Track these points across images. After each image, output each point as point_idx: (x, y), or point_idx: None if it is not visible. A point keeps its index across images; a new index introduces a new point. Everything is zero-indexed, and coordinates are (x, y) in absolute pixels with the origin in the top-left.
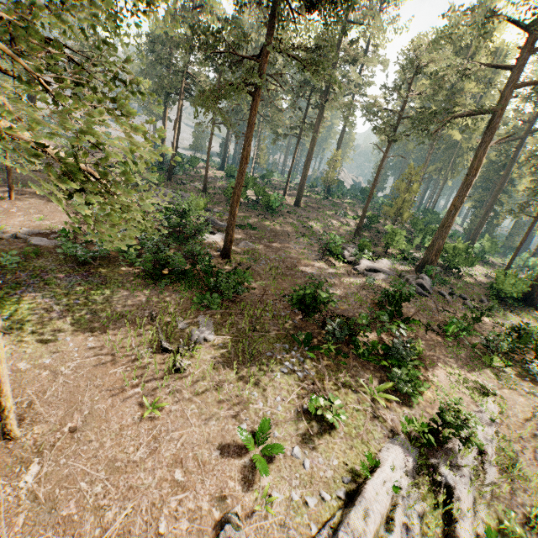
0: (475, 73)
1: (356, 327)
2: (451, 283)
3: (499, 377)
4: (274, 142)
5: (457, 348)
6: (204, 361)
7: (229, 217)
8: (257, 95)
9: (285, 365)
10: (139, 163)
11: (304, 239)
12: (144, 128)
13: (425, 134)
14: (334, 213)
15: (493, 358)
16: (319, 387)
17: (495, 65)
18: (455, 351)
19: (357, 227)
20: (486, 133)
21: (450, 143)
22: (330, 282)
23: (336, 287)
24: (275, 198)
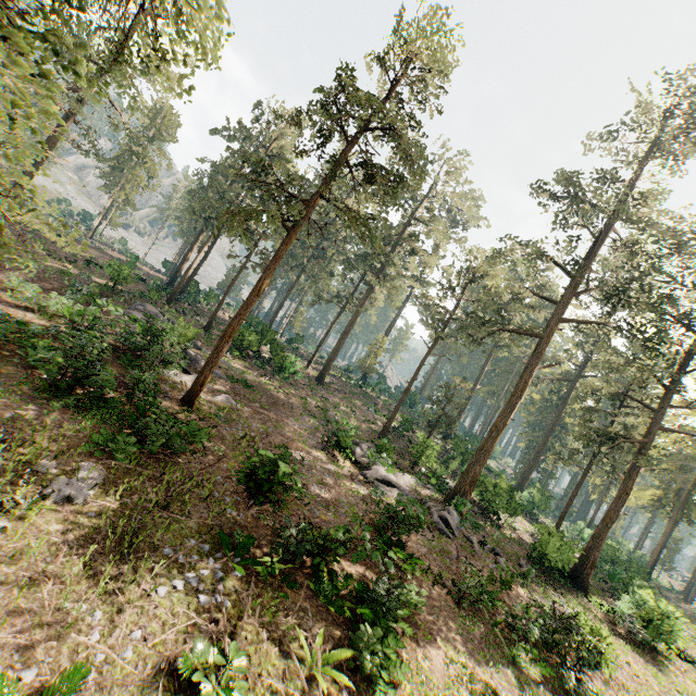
0: (525, 297)
1: (327, 543)
2: (486, 531)
3: (524, 683)
4: (313, 304)
5: (472, 621)
6: (40, 530)
7: (213, 352)
8: (293, 231)
9: (185, 576)
10: (2, 111)
11: (311, 419)
12: (19, 60)
13: (472, 339)
14: (363, 405)
15: (519, 648)
16: (225, 629)
17: (543, 296)
18: (466, 624)
19: (384, 426)
20: (532, 355)
21: (505, 368)
22: (322, 480)
23: (328, 487)
24: (291, 361)
